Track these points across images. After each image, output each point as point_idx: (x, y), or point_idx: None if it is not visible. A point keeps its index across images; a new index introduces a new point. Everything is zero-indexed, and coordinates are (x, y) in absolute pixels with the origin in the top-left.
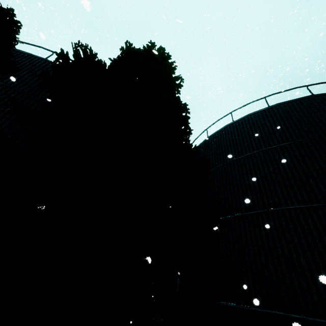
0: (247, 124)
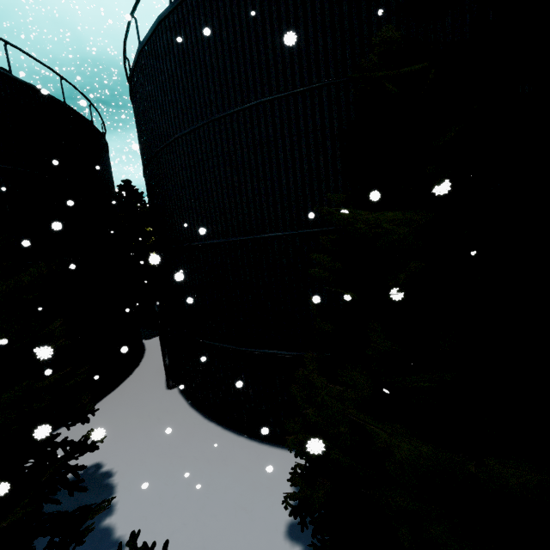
0: (192, 25)
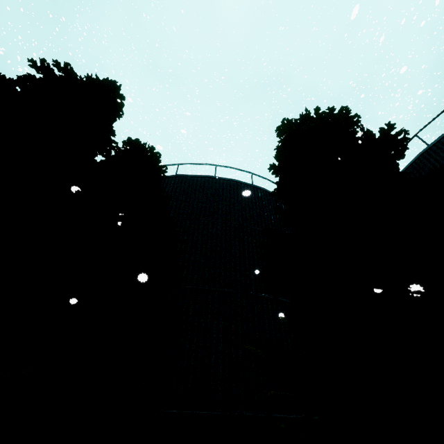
0: None
